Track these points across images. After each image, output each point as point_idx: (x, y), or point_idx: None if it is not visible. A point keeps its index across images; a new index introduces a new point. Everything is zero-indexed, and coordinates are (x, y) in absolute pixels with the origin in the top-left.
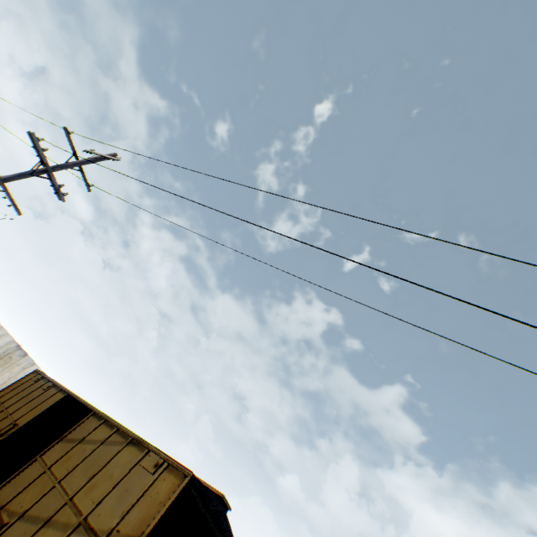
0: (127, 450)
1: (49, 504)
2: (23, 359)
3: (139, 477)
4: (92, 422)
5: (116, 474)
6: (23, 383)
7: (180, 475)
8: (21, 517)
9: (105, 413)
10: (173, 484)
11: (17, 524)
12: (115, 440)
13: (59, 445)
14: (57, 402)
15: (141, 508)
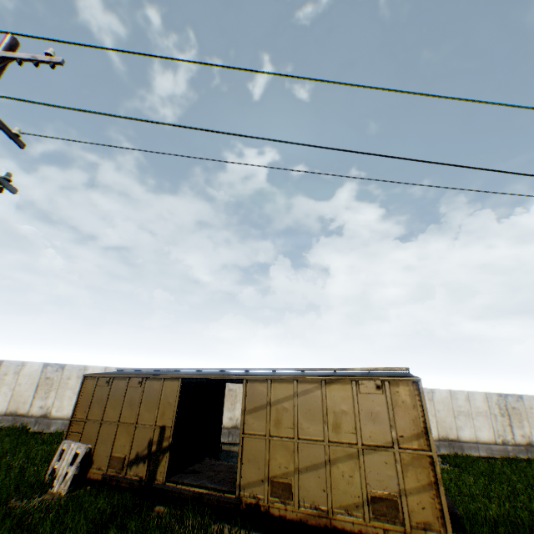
0: (331, 390)
1: (311, 454)
2: (2, 368)
3: (372, 401)
4: (256, 387)
5: (346, 409)
6: (93, 395)
7: (408, 383)
8: (298, 473)
9: (260, 375)
10: (410, 391)
11: (302, 478)
12: (306, 389)
13: (248, 418)
14: (179, 391)
15: (402, 416)
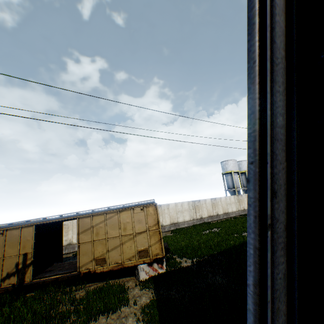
0: (122, 214)
1: (114, 243)
2: None
3: (139, 215)
4: (85, 220)
5: (129, 221)
6: None
7: (153, 206)
8: (108, 252)
9: (86, 214)
10: (153, 209)
11: (110, 253)
12: (110, 216)
13: (81, 236)
14: (35, 232)
15: (150, 219)
